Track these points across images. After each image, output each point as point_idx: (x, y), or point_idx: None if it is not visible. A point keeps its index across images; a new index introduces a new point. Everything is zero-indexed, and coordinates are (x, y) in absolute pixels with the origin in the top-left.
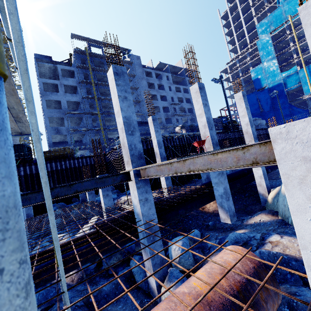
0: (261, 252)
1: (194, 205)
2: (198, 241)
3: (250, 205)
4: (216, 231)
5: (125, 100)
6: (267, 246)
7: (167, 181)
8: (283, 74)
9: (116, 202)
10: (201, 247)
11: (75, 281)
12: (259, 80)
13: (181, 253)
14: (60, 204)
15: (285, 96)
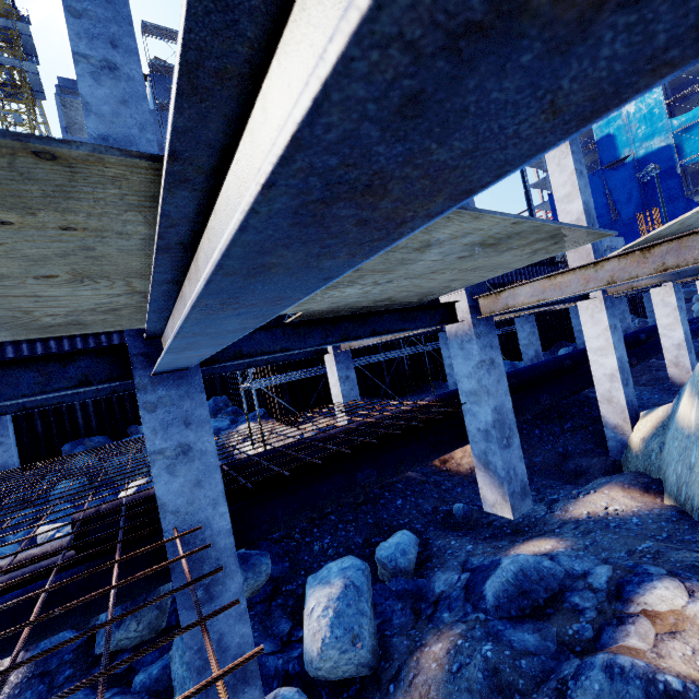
0: (616, 672)
1: (409, 457)
2: (406, 570)
3: (577, 455)
4: (472, 533)
5: (107, 77)
6: (635, 630)
7: (347, 385)
8: (674, 121)
9: (226, 438)
10: (416, 590)
11: (3, 692)
12: (613, 141)
13: (328, 628)
14: (94, 441)
15: (676, 179)
